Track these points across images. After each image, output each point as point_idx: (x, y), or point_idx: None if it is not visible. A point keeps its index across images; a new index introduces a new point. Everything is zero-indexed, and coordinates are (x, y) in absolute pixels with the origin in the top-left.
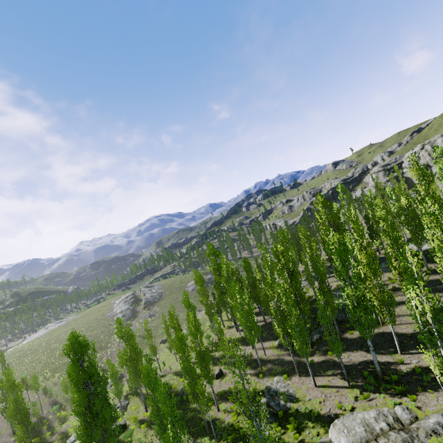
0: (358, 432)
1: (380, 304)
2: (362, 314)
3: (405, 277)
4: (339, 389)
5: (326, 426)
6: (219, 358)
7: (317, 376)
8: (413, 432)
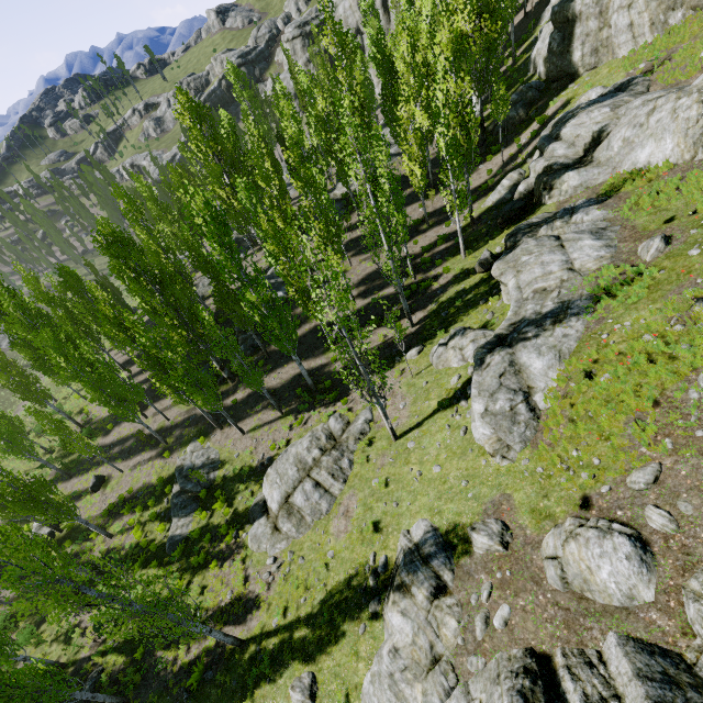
0: (290, 477)
1: (302, 296)
2: (276, 325)
3: (329, 244)
4: (272, 424)
5: (261, 479)
6: (91, 458)
7: (244, 420)
8: (344, 445)
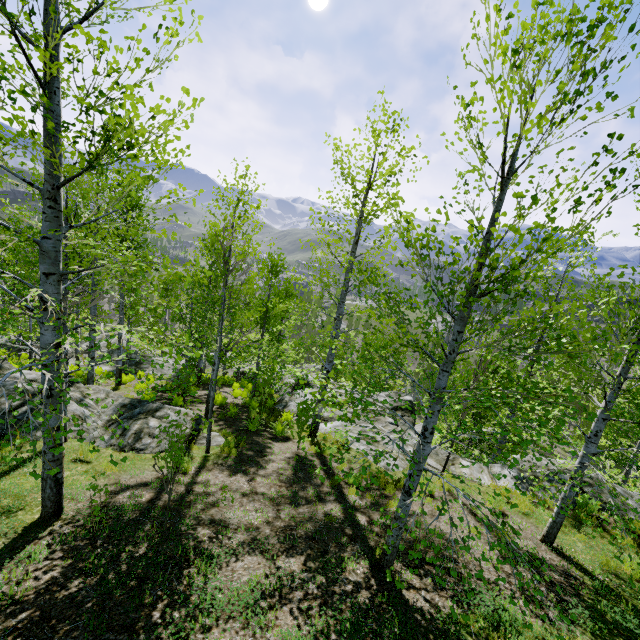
0: None
1: None
2: None
3: None
4: None
5: None
6: None
7: None
8: None
